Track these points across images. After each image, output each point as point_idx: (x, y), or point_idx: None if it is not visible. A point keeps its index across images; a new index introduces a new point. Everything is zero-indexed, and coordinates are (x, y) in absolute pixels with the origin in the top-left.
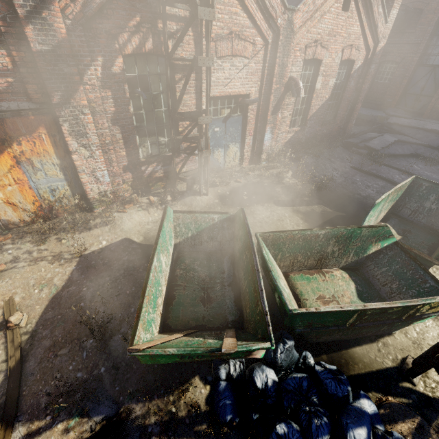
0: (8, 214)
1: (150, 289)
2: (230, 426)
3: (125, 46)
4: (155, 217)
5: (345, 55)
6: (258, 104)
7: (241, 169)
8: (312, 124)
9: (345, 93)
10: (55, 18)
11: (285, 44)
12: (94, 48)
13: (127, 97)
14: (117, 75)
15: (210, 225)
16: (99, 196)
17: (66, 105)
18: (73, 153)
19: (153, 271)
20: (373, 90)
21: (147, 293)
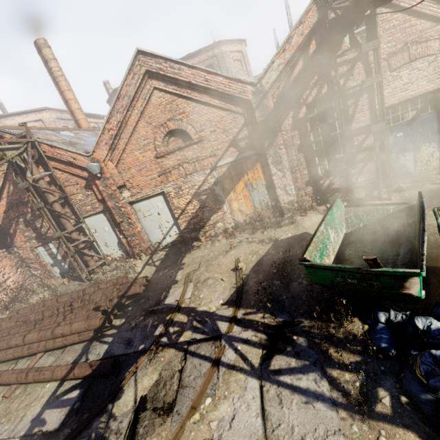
0: (239, 217)
1: (317, 242)
2: (385, 355)
3: (307, 98)
4: None
5: None
6: None
7: None
8: None
9: None
10: (268, 101)
11: None
12: (288, 108)
13: (308, 131)
14: (302, 119)
15: (383, 216)
16: (287, 205)
17: (271, 147)
18: (273, 176)
19: (321, 233)
20: None
21: (314, 240)
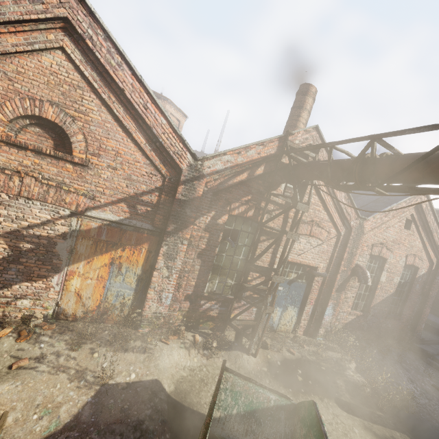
0: (69, 303)
1: None
2: None
3: (233, 209)
4: (194, 362)
5: (409, 260)
6: (324, 278)
7: (296, 337)
8: (375, 313)
9: (410, 293)
10: (200, 185)
11: (355, 239)
12: (213, 205)
13: (218, 241)
14: (219, 225)
15: (263, 407)
16: (152, 316)
17: (174, 234)
18: (155, 270)
19: None
20: (436, 298)
21: None
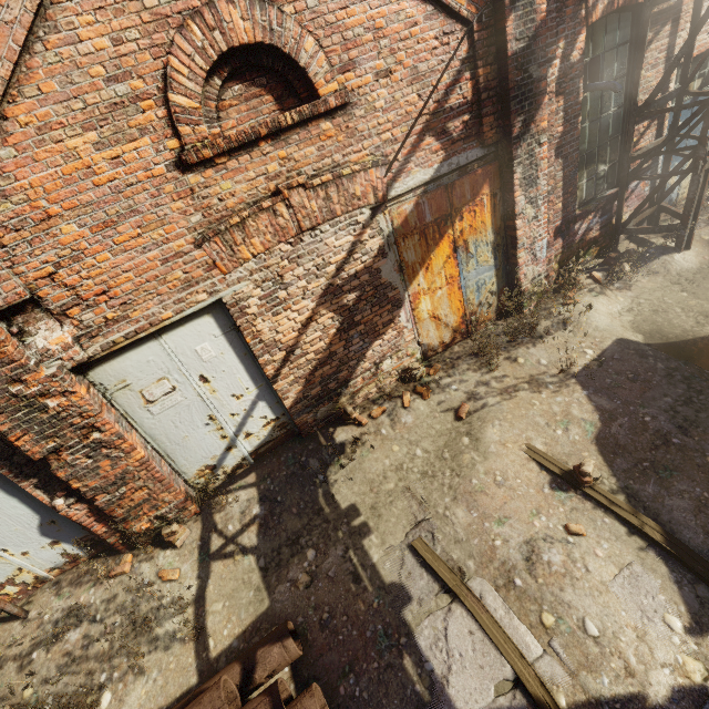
0: (429, 335)
1: None
2: None
3: (593, 8)
4: (621, 302)
5: None
6: None
7: None
8: None
9: None
10: None
11: None
12: (557, 28)
13: (578, 102)
14: (574, 67)
15: None
16: (531, 285)
17: (524, 137)
18: (516, 218)
19: None
20: None
21: None
